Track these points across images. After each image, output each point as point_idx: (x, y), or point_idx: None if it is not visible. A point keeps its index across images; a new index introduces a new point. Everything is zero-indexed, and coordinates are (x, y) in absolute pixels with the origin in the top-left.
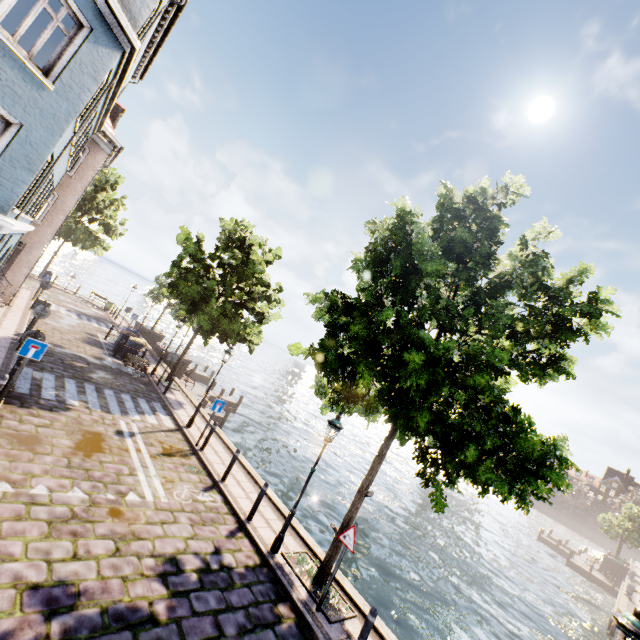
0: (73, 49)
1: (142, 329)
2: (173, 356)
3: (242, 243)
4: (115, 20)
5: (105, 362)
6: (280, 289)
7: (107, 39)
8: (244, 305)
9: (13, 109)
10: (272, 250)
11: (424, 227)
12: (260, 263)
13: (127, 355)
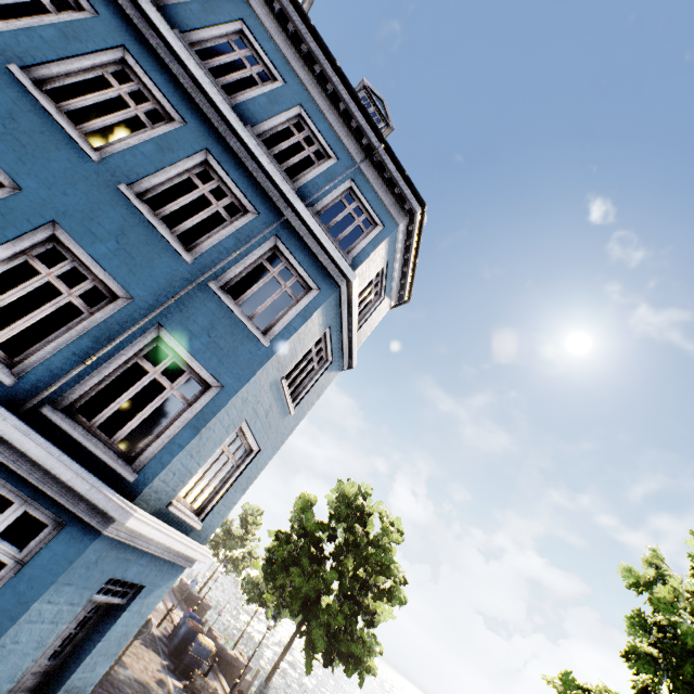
0: (315, 378)
1: (188, 594)
2: (262, 689)
3: (360, 512)
4: (347, 351)
5: (168, 692)
6: (403, 580)
7: (337, 365)
8: (356, 600)
9: (261, 438)
10: (394, 523)
11: (680, 581)
12: (390, 548)
13: (193, 673)
